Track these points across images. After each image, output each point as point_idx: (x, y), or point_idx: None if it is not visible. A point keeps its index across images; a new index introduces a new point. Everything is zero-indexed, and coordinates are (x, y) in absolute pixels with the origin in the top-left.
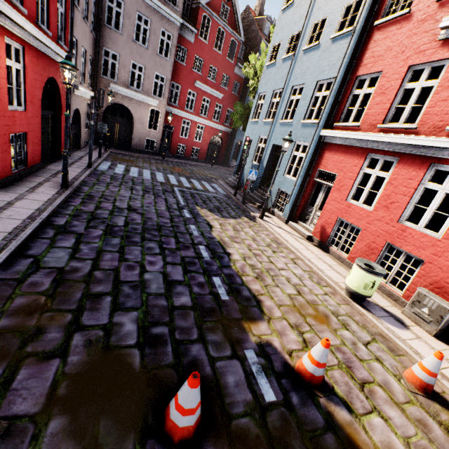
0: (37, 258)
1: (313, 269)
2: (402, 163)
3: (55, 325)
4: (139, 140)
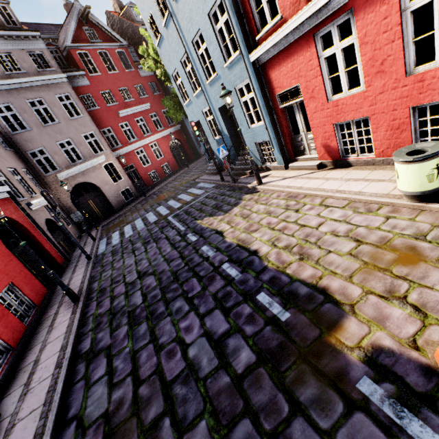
0: (79, 417)
1: (350, 198)
2: (361, 11)
3: None
4: (116, 198)
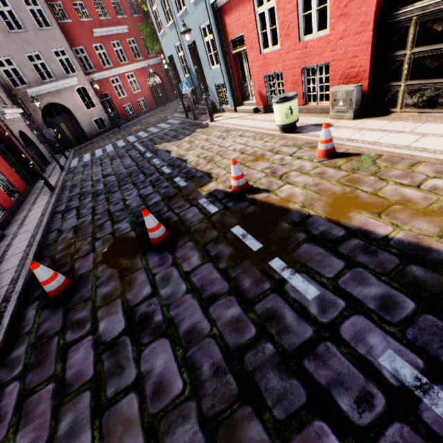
0: (59, 229)
1: (256, 131)
2: None
3: (84, 245)
4: (89, 126)
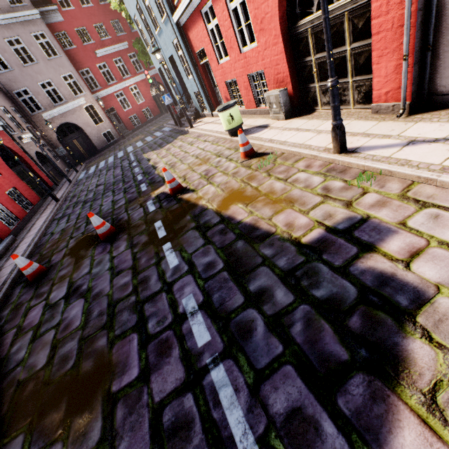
0: (52, 232)
1: (216, 136)
2: (214, 2)
3: (63, 243)
4: (98, 140)
